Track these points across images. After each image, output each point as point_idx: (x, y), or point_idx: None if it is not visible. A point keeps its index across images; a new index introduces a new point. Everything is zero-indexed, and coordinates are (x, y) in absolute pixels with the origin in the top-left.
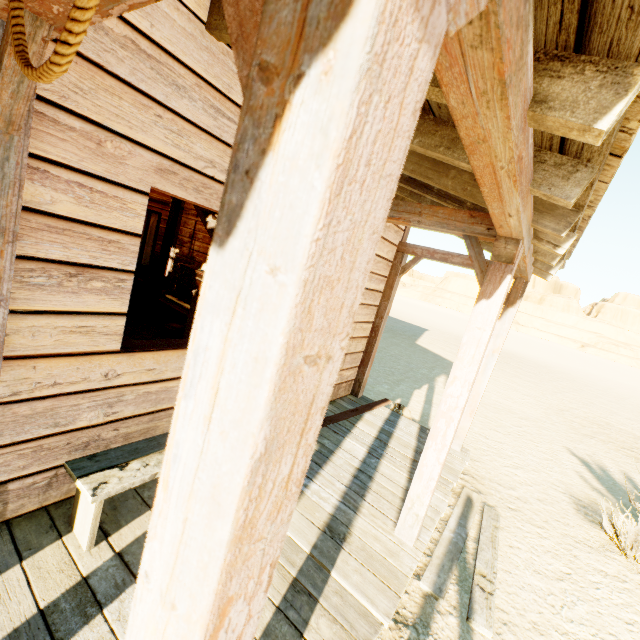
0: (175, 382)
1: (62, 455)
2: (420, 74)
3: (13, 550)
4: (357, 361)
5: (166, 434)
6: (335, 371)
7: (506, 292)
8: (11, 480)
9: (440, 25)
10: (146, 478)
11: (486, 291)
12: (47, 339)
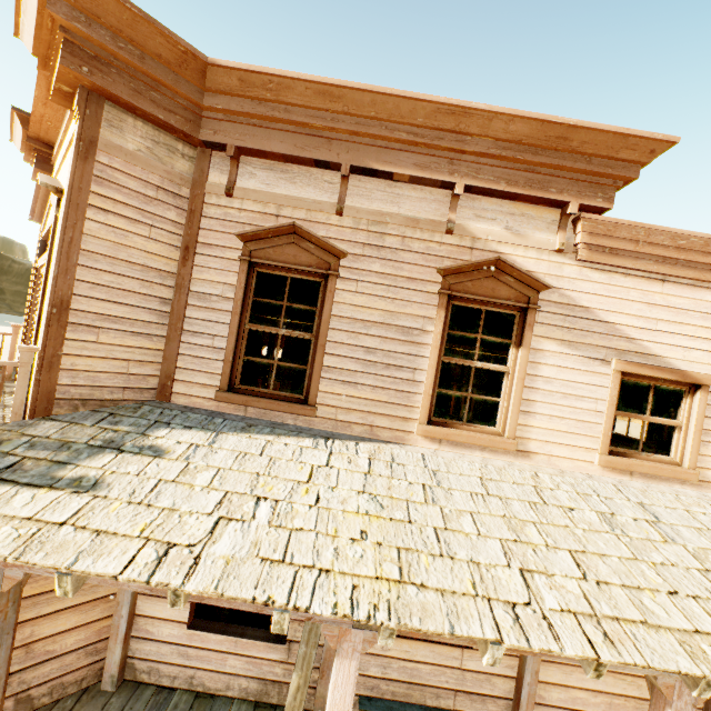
0: (423, 665)
1: (361, 688)
2: (354, 664)
3: None
4: None
5: (412, 705)
6: None
7: None
8: None
9: (357, 655)
10: None
11: None
12: None
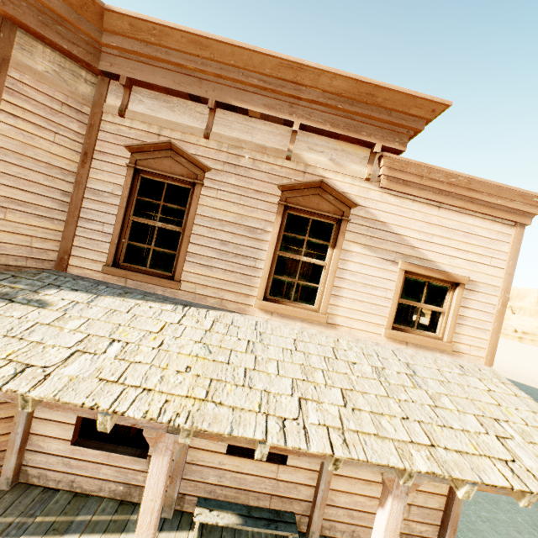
0: (249, 476)
1: (202, 492)
2: (166, 459)
3: (178, 524)
4: (434, 518)
5: (237, 504)
6: (159, 504)
7: (397, 510)
8: (187, 494)
9: (169, 452)
10: (214, 522)
11: (382, 501)
12: (203, 443)
